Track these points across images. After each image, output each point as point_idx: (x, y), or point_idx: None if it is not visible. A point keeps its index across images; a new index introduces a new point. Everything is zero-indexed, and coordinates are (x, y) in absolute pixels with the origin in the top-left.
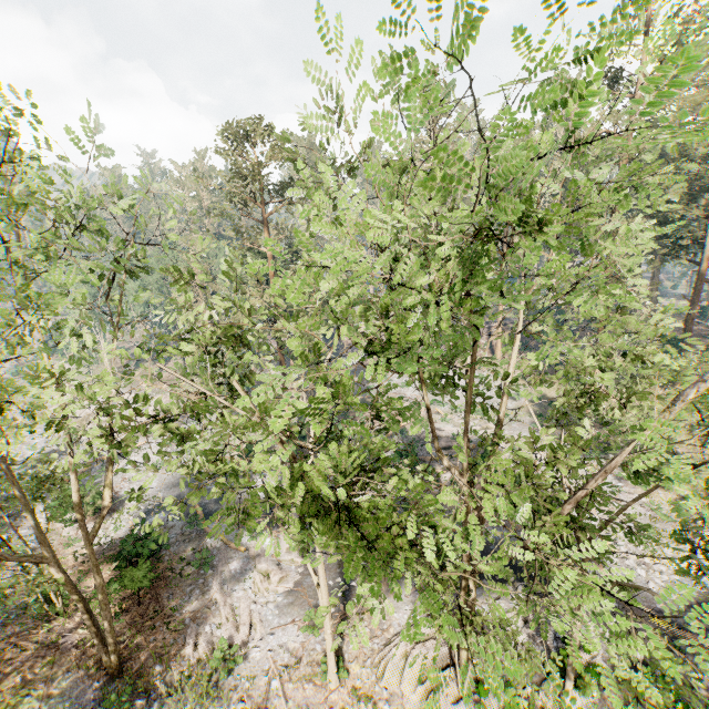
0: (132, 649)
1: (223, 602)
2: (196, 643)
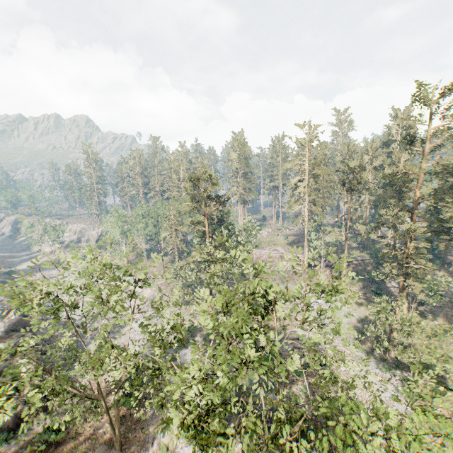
0: (126, 438)
1: None
2: (153, 442)
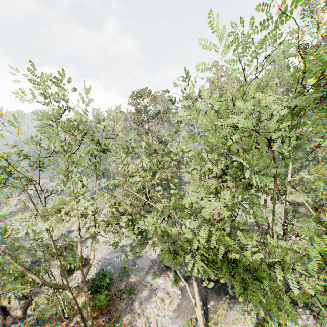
0: None
1: (142, 314)
2: None
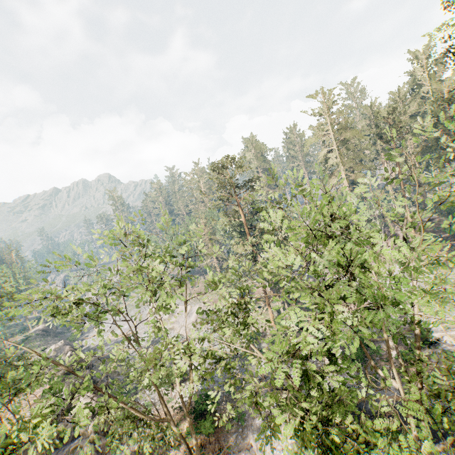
0: None
1: (255, 445)
2: None
